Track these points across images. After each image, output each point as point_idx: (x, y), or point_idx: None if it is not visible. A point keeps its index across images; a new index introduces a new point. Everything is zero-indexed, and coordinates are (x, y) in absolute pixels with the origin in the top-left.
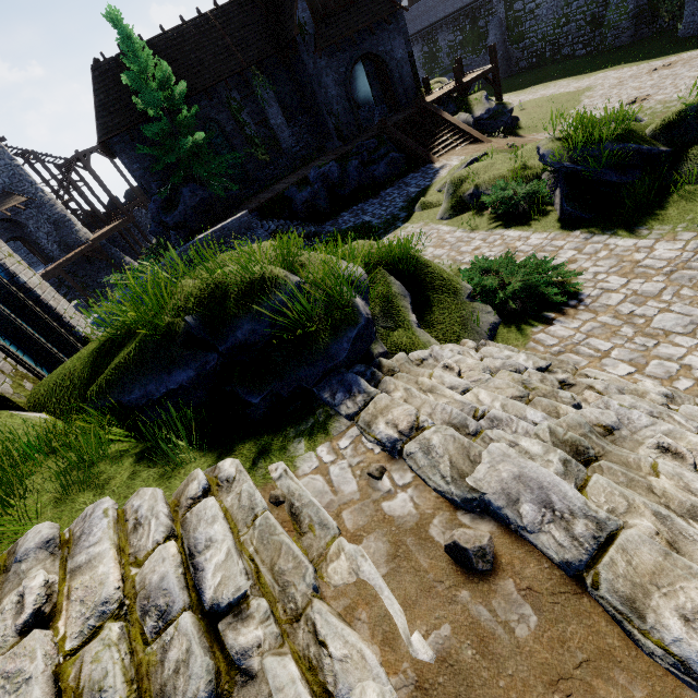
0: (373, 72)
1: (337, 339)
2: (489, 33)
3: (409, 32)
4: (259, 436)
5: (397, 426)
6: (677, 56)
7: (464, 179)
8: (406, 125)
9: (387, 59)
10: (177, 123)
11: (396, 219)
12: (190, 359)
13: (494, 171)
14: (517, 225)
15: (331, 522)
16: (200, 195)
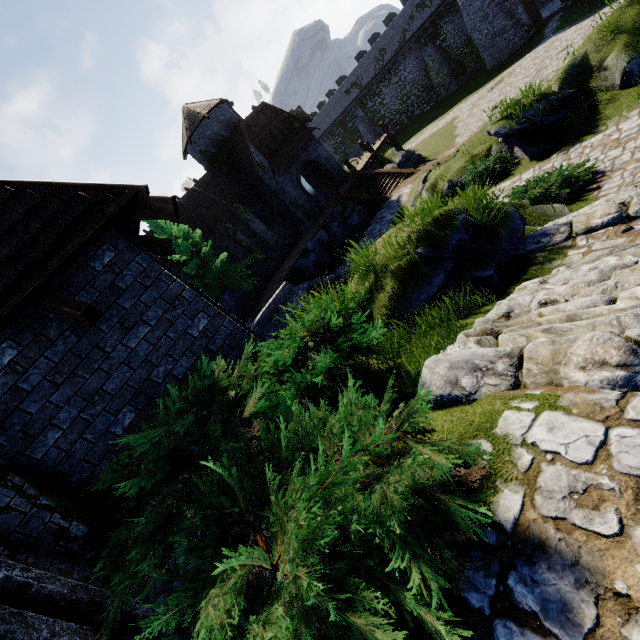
0: (308, 174)
1: (511, 221)
2: (358, 127)
3: None
4: (515, 282)
5: (610, 213)
6: (499, 76)
7: (435, 184)
8: (354, 189)
9: (319, 160)
10: (203, 256)
11: None
12: (436, 269)
13: (453, 169)
14: (502, 180)
15: (638, 243)
16: (236, 295)
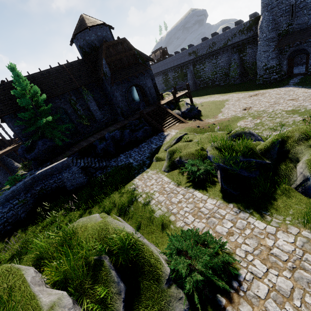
0: (139, 89)
1: None
2: (187, 74)
3: (157, 71)
4: None
5: None
6: (258, 91)
7: (174, 151)
8: (152, 114)
9: (144, 86)
10: (39, 111)
11: (144, 164)
12: None
13: (188, 149)
14: (200, 188)
15: None
16: (48, 144)
